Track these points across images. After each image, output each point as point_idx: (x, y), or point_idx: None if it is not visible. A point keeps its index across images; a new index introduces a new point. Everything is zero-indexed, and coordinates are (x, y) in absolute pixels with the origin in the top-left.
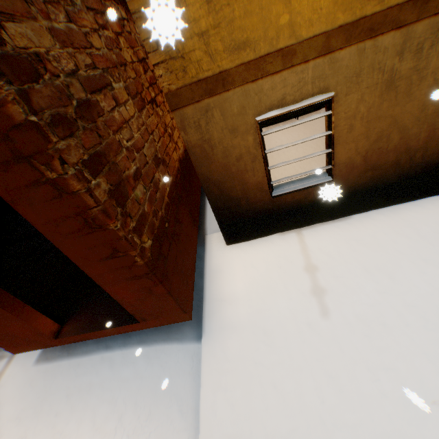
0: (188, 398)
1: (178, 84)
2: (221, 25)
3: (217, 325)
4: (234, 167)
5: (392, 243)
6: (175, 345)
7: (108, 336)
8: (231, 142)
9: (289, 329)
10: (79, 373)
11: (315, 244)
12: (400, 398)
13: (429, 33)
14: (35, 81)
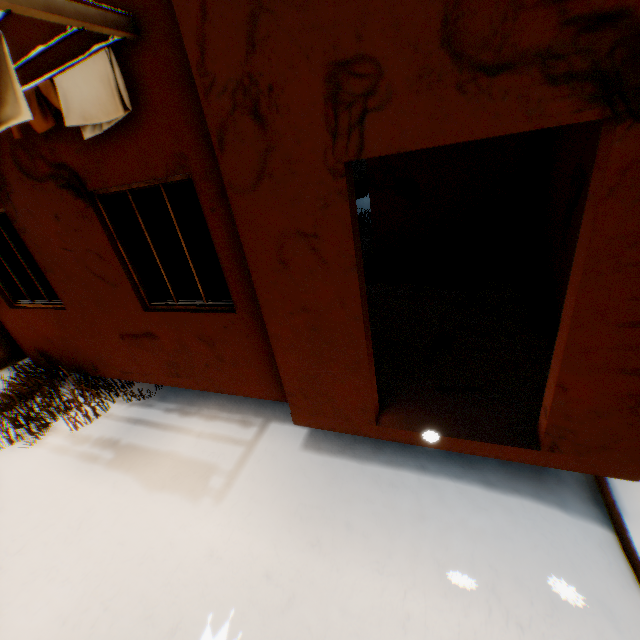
0: (625, 616)
1: None
2: None
3: None
4: None
5: None
6: (556, 511)
7: (420, 453)
8: None
9: None
10: (385, 489)
11: None
12: None
13: None
14: None
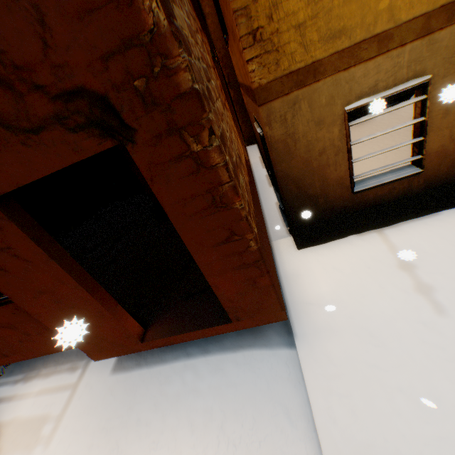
0: (295, 406)
1: (269, 77)
2: (318, 16)
3: (310, 328)
4: (316, 162)
5: None
6: (264, 351)
7: (187, 343)
8: (315, 135)
9: (399, 329)
10: (163, 381)
11: (404, 242)
12: None
13: None
14: (190, 57)
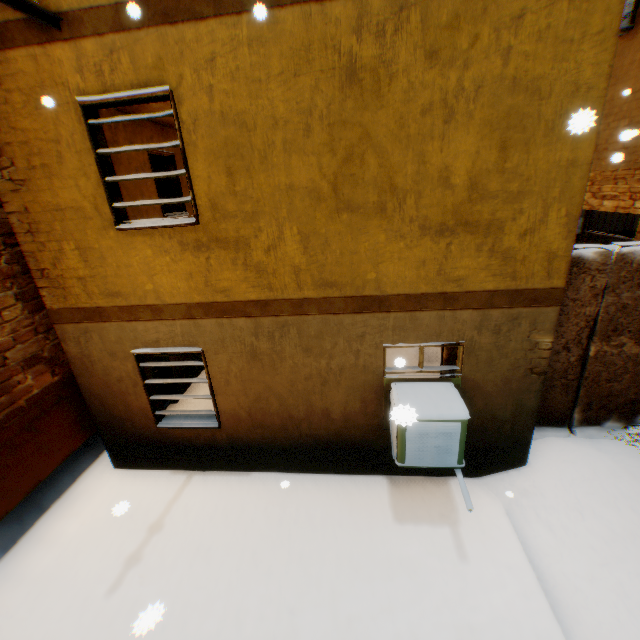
0: None
1: (61, 305)
2: (97, 276)
3: (7, 570)
4: (117, 387)
5: (250, 521)
6: None
7: None
8: (112, 363)
9: (64, 598)
10: None
11: (189, 497)
12: None
13: (277, 326)
14: None
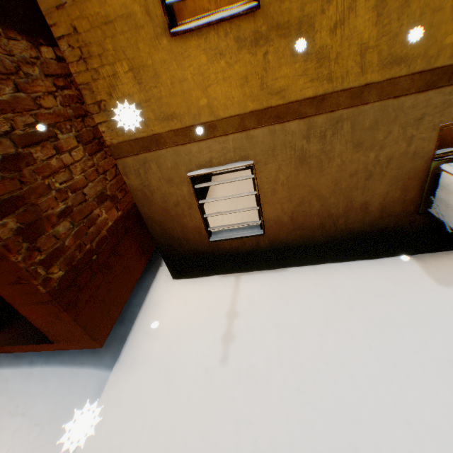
0: None
1: (118, 139)
2: (151, 100)
3: (132, 356)
4: (173, 211)
5: (309, 301)
6: (90, 370)
7: (38, 352)
8: (168, 190)
9: (188, 370)
10: None
11: (246, 291)
12: (249, 452)
13: (330, 124)
14: None
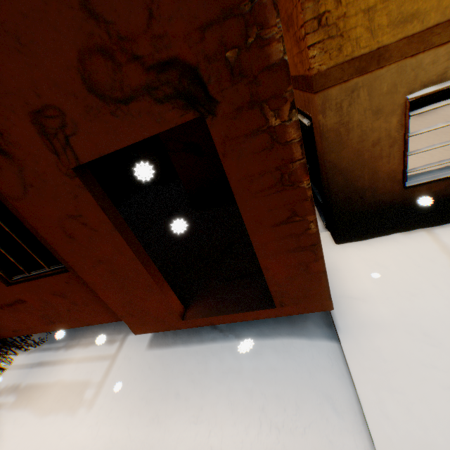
0: (340, 397)
1: (329, 64)
2: None
3: (354, 322)
4: (367, 153)
5: None
6: (303, 340)
7: (223, 327)
8: (371, 125)
9: None
10: (200, 360)
11: None
12: None
13: None
14: None
